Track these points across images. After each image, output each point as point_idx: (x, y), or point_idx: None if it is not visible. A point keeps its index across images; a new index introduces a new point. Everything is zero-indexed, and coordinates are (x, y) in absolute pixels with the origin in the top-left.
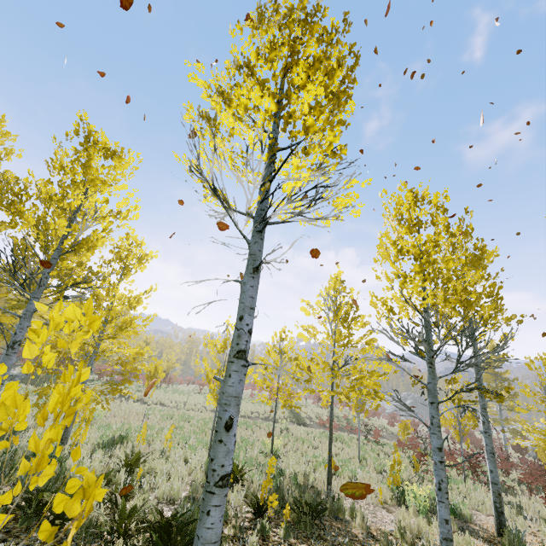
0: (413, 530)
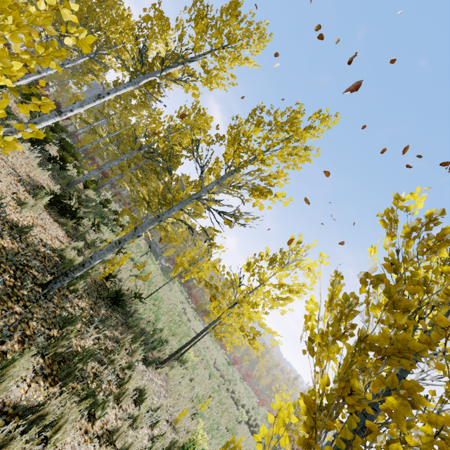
0: (140, 387)
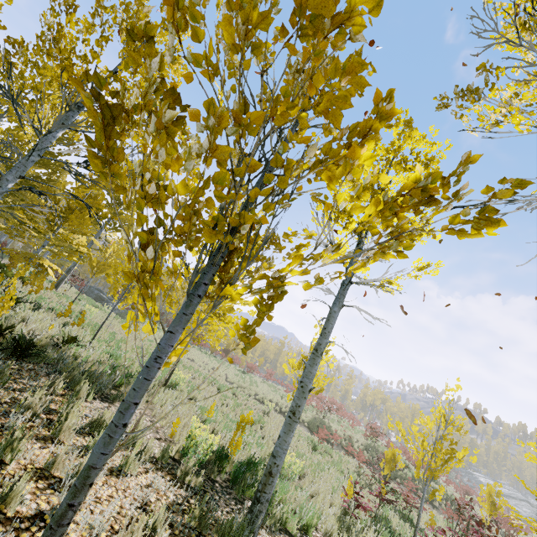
0: (94, 419)
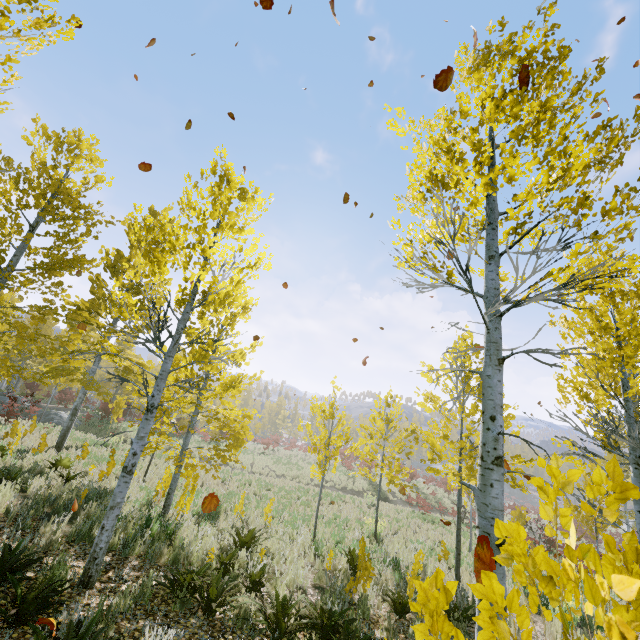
0: None
